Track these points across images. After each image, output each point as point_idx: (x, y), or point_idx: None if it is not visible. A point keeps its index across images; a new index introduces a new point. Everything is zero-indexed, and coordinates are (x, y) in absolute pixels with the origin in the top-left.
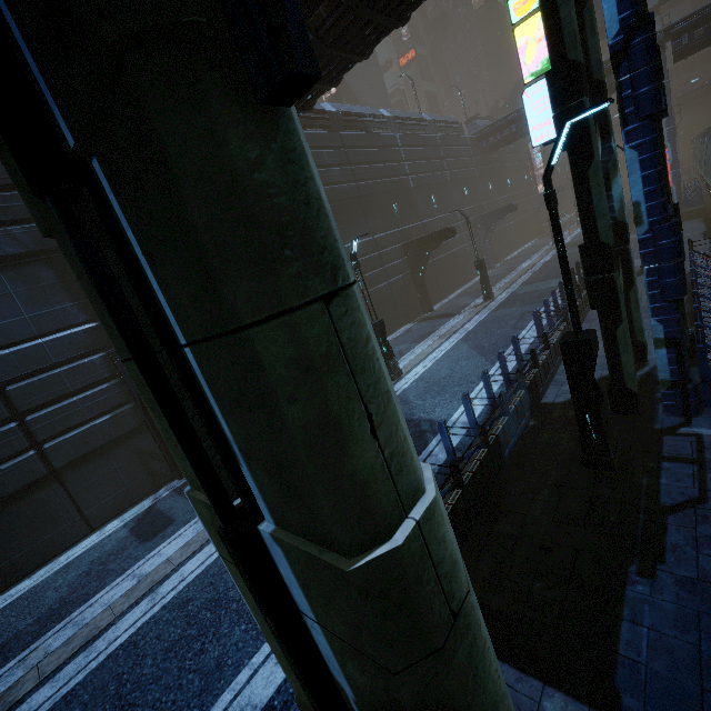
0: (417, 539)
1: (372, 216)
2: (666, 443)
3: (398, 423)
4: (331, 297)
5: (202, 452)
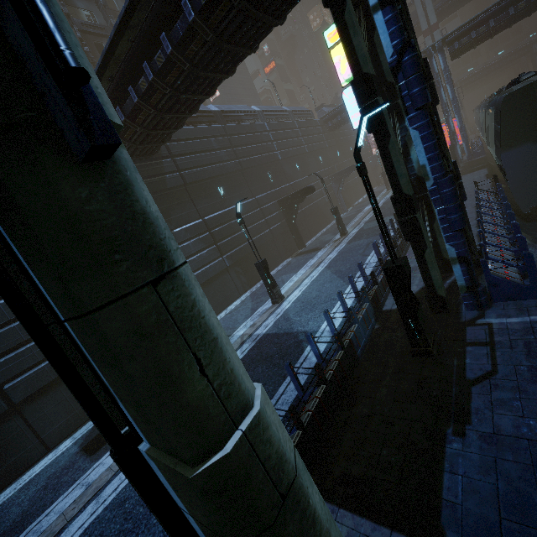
0: (244, 445)
1: (253, 182)
2: (468, 332)
3: (225, 361)
4: (158, 280)
5: (90, 396)
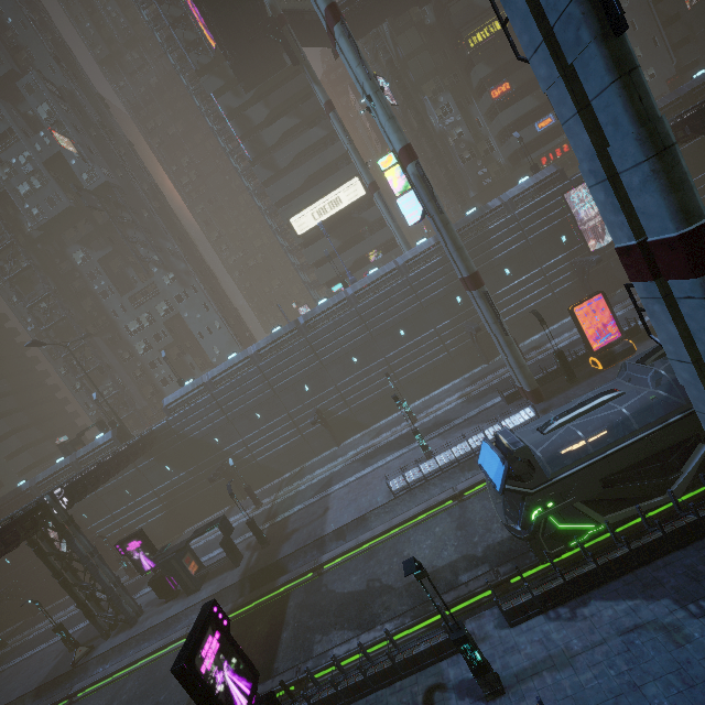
0: None
1: None
2: None
3: None
4: None
5: None
